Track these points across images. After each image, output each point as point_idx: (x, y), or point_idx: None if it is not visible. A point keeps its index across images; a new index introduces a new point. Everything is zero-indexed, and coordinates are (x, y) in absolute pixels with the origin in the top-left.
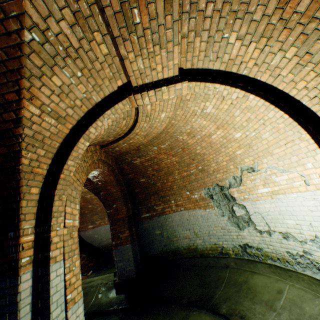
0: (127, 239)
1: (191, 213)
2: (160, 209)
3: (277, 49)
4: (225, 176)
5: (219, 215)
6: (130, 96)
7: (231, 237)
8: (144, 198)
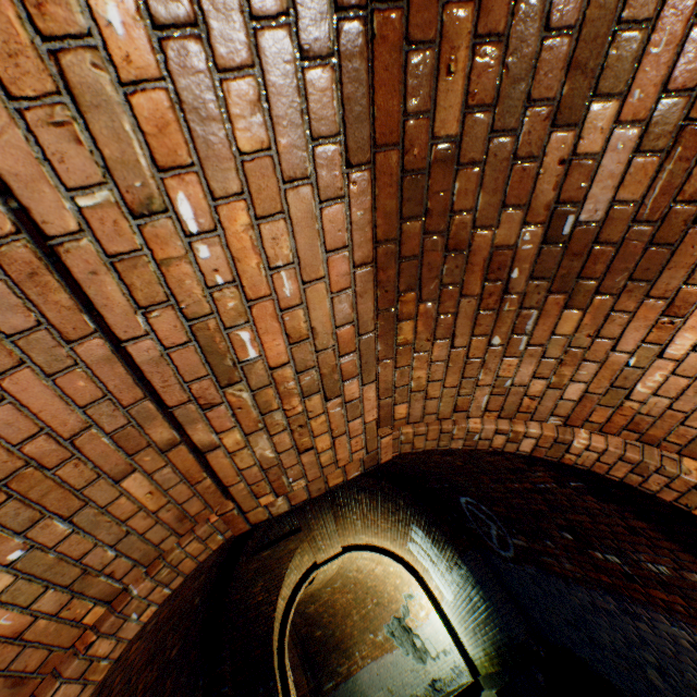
0: None
1: (380, 662)
2: (346, 669)
3: (383, 540)
4: (398, 605)
5: (406, 653)
6: (317, 569)
7: (421, 676)
8: (324, 659)
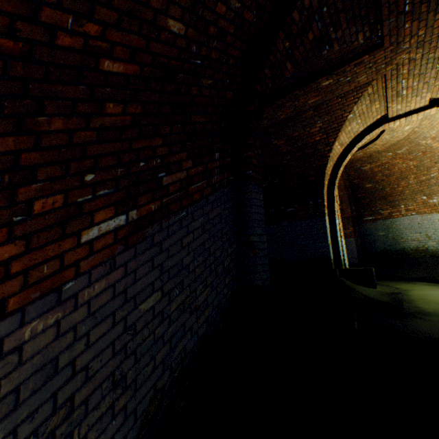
0: (351, 234)
1: (425, 217)
2: (386, 214)
3: None
4: None
5: None
6: (384, 124)
7: None
8: (368, 203)
